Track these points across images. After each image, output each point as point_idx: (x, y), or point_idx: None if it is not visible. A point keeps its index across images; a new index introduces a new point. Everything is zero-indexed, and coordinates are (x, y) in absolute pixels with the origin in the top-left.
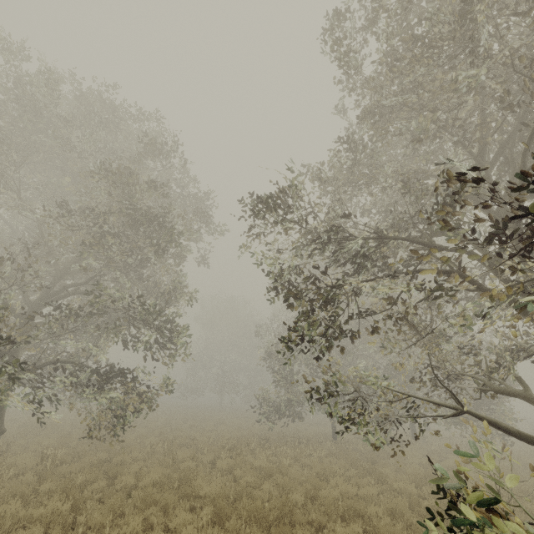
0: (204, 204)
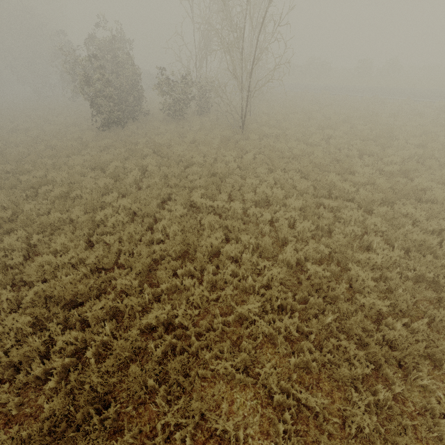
0: None
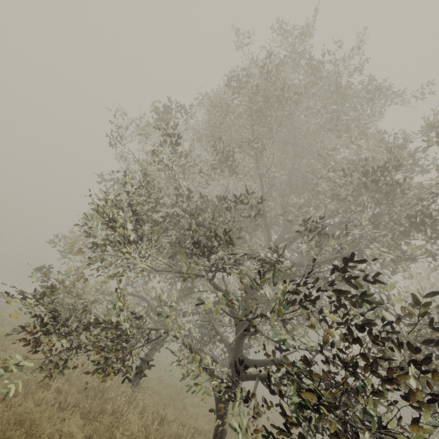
0: None
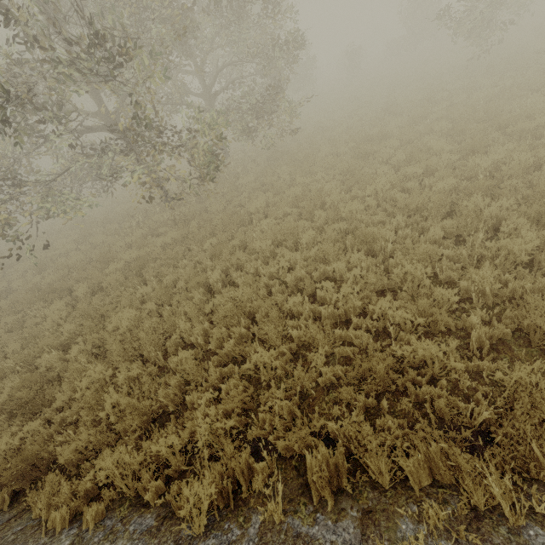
0: None
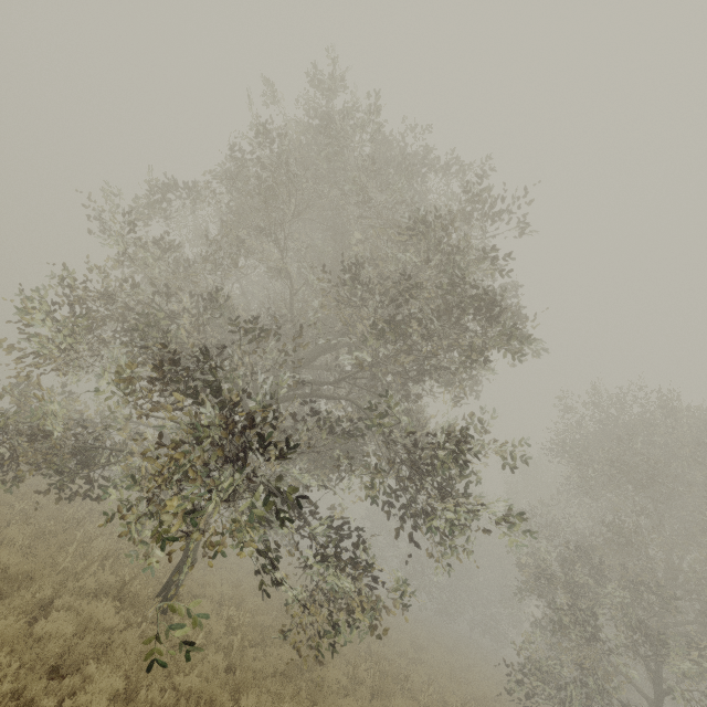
0: (505, 302)
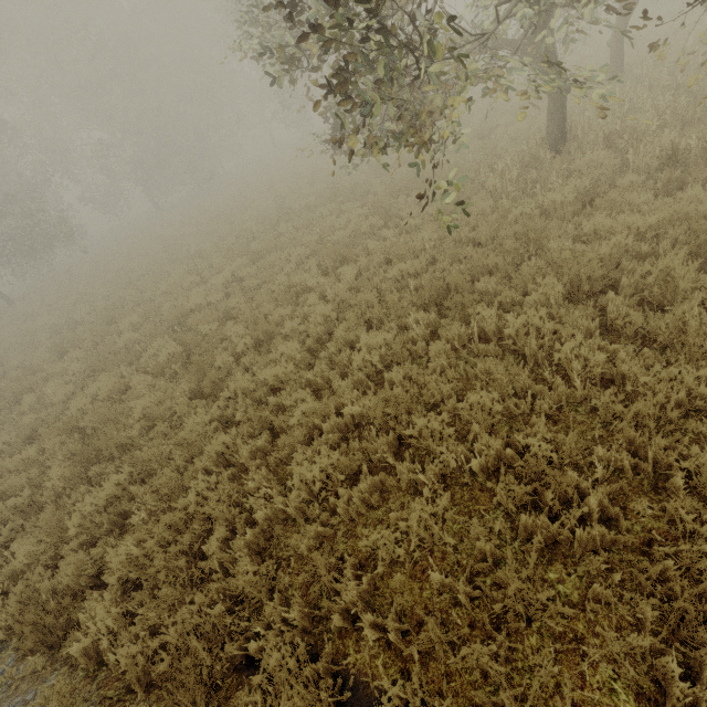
0: None
